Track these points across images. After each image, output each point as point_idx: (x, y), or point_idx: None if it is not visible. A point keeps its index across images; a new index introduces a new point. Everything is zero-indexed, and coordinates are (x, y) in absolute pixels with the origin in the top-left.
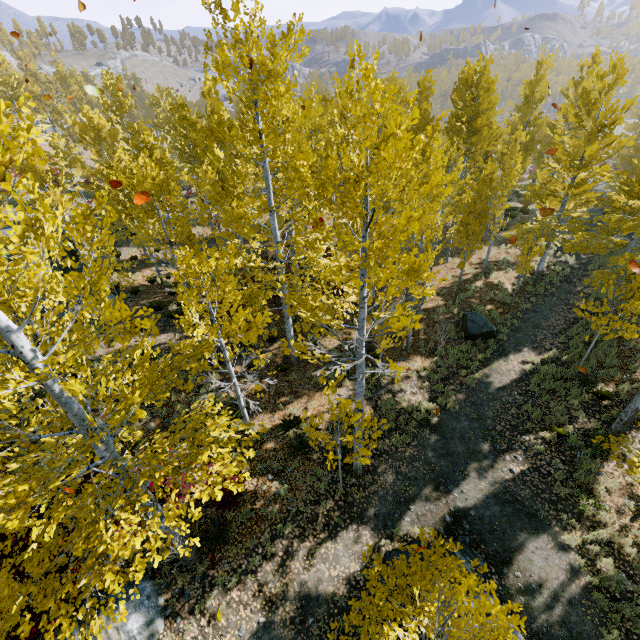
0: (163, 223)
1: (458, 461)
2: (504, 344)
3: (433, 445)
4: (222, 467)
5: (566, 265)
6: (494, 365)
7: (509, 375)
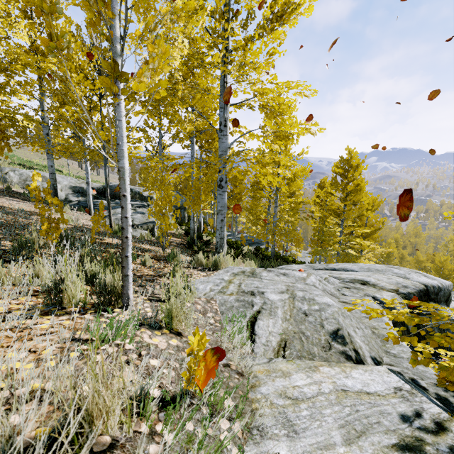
0: None
1: None
2: None
3: None
4: None
5: None
6: None
7: None
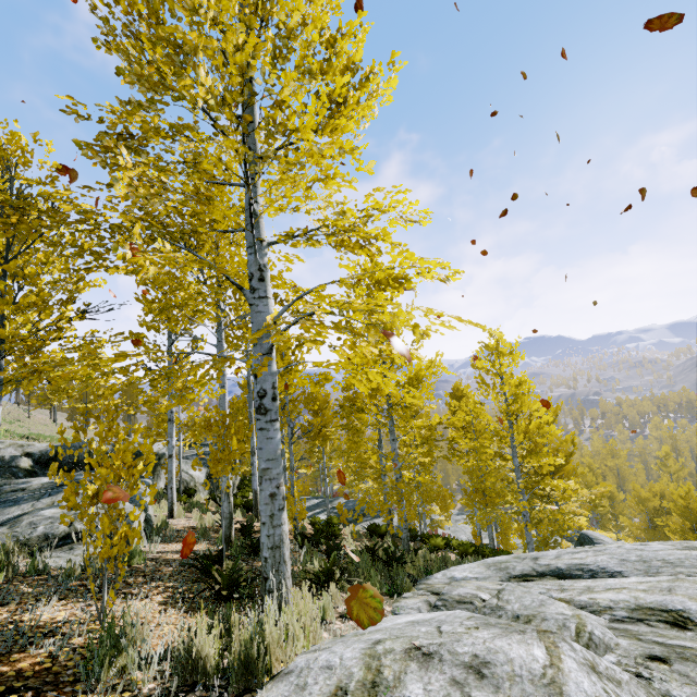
0: None
1: None
2: None
3: None
4: None
5: None
6: None
7: None
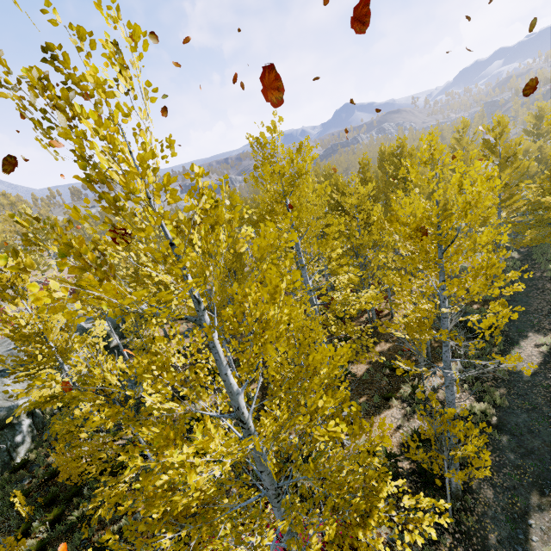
0: (207, 298)
1: (544, 457)
2: (508, 334)
3: (508, 446)
4: (412, 500)
5: (514, 259)
6: (512, 354)
7: (532, 360)
